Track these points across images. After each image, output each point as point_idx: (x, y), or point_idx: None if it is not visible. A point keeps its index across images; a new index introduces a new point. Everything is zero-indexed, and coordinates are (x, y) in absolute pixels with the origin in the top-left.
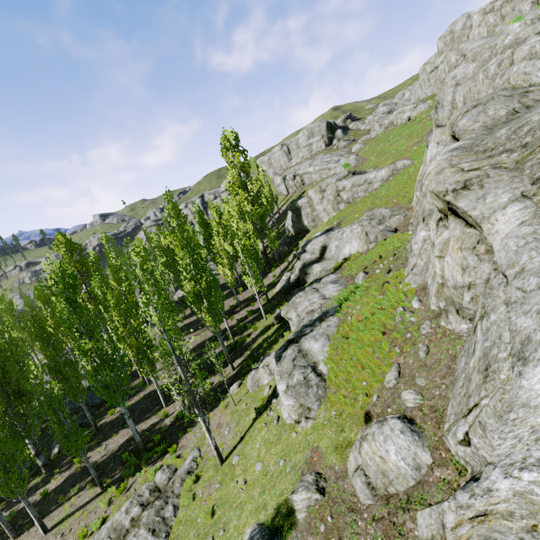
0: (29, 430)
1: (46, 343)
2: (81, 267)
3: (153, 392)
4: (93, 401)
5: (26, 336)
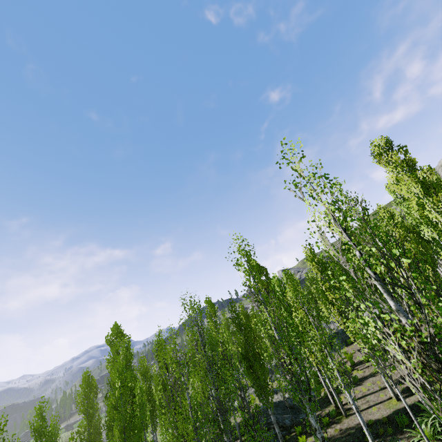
0: (227, 424)
1: (239, 329)
2: (267, 285)
3: (352, 428)
4: (282, 420)
5: (235, 349)
